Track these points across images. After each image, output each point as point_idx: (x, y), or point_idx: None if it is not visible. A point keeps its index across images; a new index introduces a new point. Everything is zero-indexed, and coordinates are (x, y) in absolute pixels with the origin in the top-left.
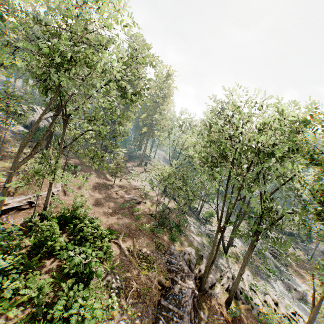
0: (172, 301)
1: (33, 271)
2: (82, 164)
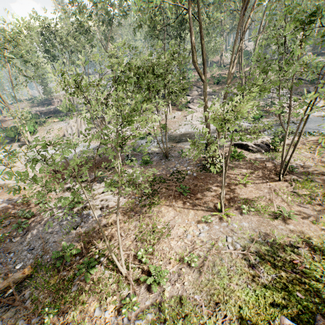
0: None
1: None
2: None
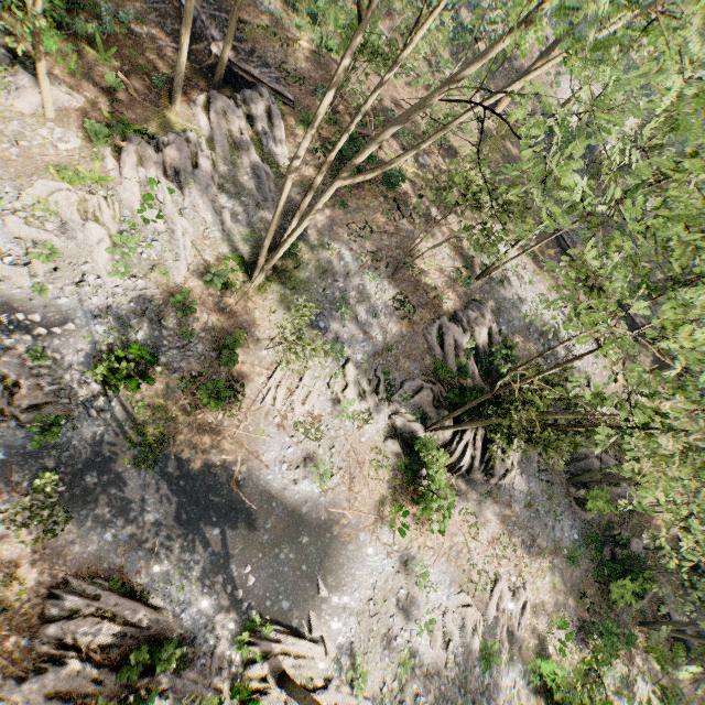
0: (220, 21)
1: (298, 1)
2: (509, 157)
